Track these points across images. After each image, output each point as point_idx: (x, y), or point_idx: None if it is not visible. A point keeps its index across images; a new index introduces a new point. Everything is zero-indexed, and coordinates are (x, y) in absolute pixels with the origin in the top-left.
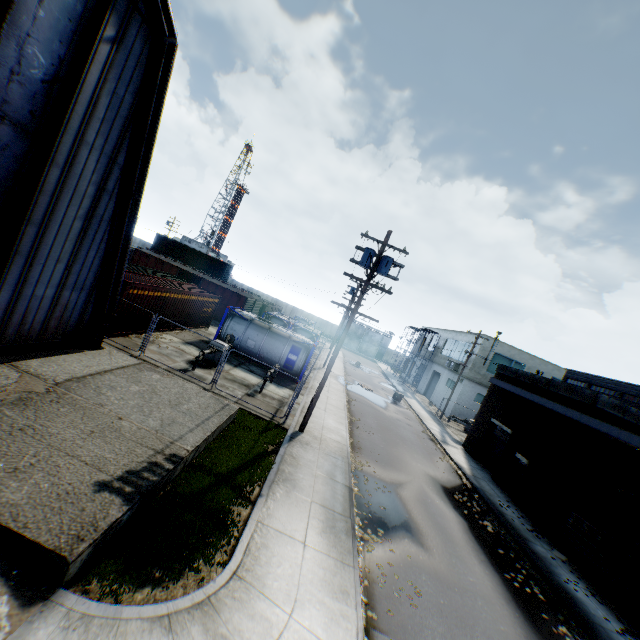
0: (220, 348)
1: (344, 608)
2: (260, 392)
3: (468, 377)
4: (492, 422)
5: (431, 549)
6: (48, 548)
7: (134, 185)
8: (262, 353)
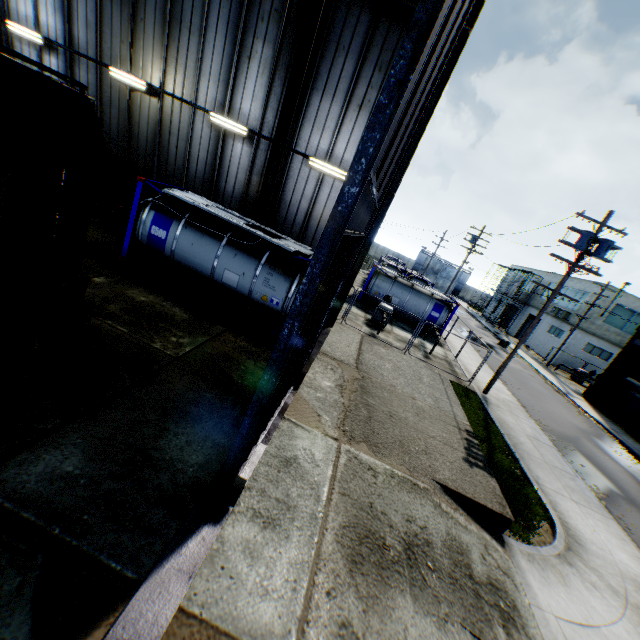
0: (389, 312)
1: (632, 551)
2: (430, 353)
3: (580, 327)
4: (626, 381)
5: (634, 502)
6: (496, 512)
7: (392, 184)
8: (405, 309)
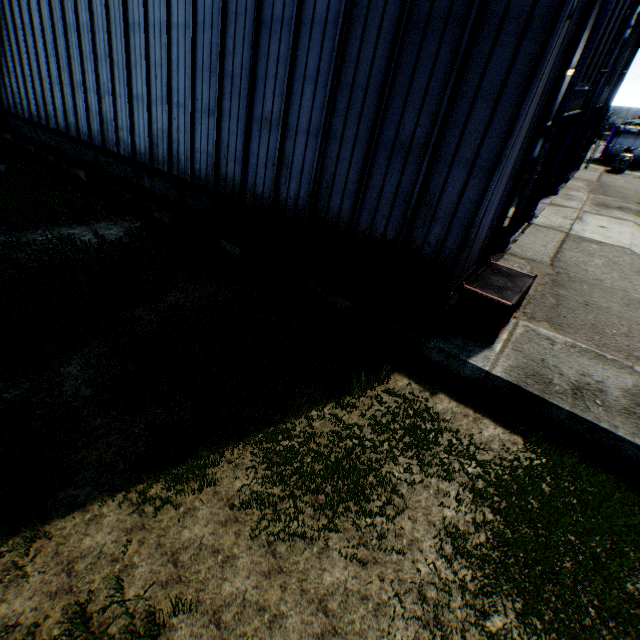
0: (627, 159)
1: None
2: None
3: None
4: None
5: None
6: None
7: (624, 67)
8: None
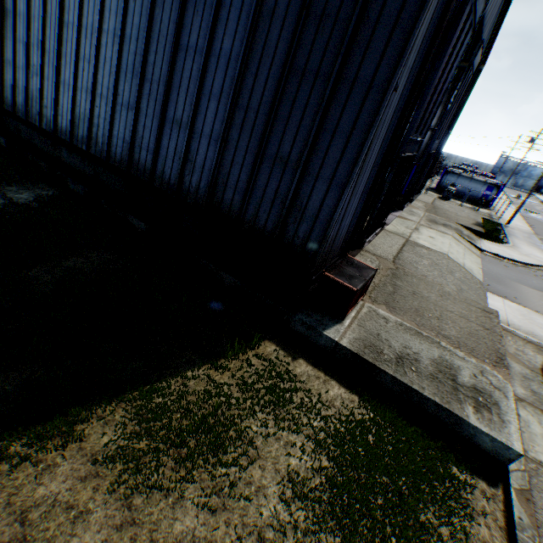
0: (452, 191)
1: None
2: (477, 210)
3: None
4: None
5: None
6: (477, 231)
7: (449, 128)
8: (465, 192)
